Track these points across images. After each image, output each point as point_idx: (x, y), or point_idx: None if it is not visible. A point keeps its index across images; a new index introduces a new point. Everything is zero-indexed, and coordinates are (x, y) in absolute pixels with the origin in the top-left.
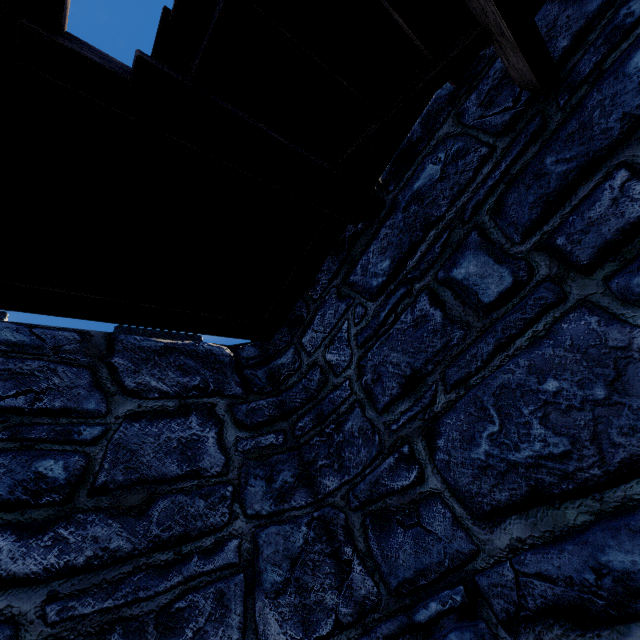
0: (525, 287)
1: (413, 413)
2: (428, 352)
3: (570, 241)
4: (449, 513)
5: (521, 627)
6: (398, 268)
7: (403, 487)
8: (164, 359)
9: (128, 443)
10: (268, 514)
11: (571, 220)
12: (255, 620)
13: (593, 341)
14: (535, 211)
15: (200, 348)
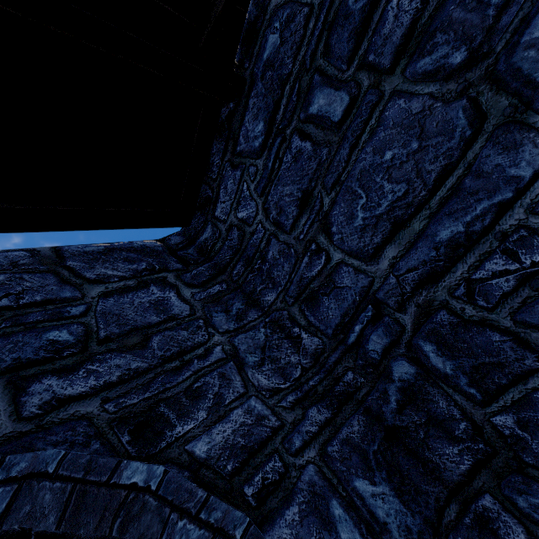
0: (358, 99)
1: (311, 220)
2: (309, 174)
3: (377, 55)
4: (351, 268)
5: (406, 305)
6: (271, 125)
7: (319, 271)
8: (110, 256)
9: (111, 311)
10: (234, 329)
11: (374, 40)
12: (251, 381)
13: (404, 115)
14: (351, 43)
15: (135, 245)
